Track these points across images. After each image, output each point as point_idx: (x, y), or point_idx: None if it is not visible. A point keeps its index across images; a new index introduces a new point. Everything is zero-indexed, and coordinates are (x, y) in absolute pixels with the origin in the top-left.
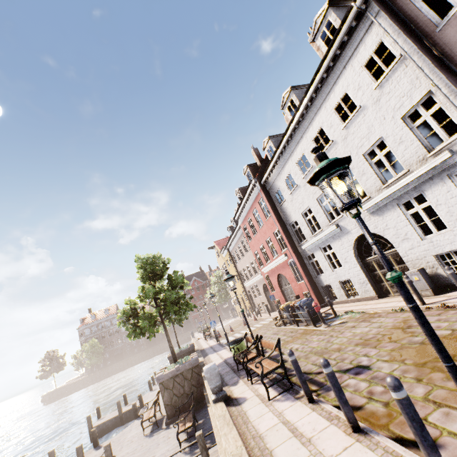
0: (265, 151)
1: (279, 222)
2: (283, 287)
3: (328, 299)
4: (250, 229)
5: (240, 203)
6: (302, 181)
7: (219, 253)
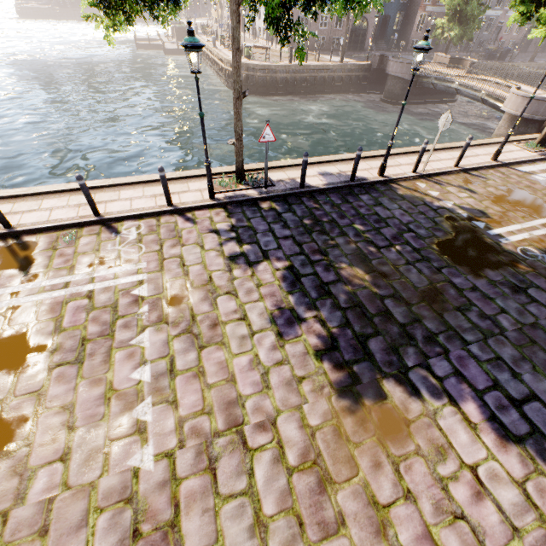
0: None
1: None
2: None
3: None
4: None
5: None
6: None
7: None
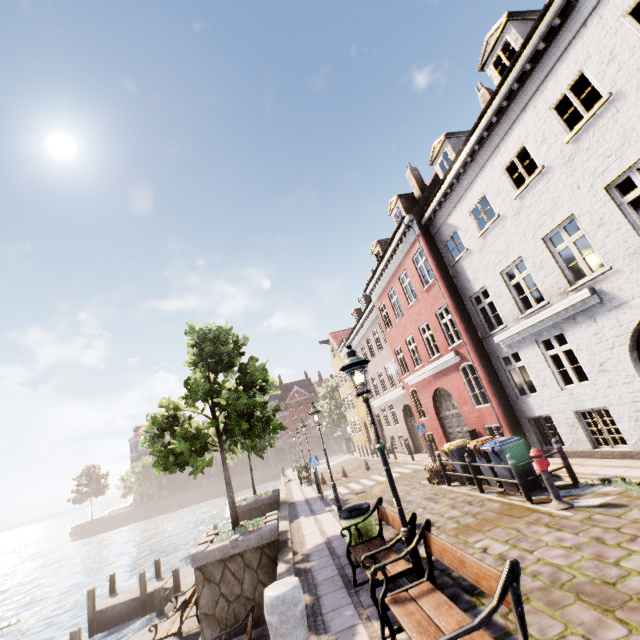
0: (435, 165)
1: (450, 292)
2: (443, 412)
3: (559, 445)
4: (391, 309)
5: (378, 263)
6: (511, 206)
7: (335, 350)
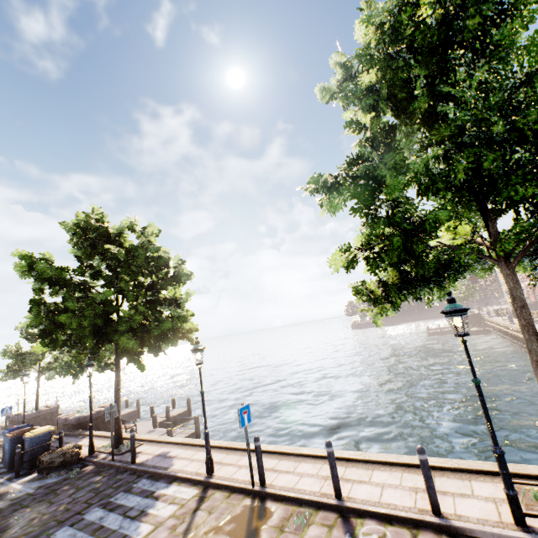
0: None
1: None
2: (535, 294)
3: None
4: None
5: None
6: None
7: None
